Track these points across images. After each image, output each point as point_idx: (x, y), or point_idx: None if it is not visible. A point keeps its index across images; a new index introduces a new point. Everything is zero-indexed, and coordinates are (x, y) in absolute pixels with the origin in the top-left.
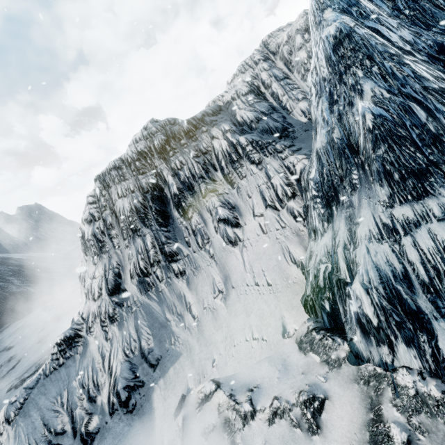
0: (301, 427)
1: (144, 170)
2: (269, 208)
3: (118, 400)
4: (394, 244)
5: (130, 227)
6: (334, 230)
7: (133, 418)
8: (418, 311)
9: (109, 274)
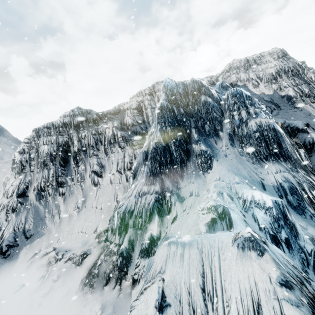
0: (75, 263)
1: (63, 133)
2: (117, 172)
3: (0, 251)
4: (137, 199)
5: (43, 162)
6: (130, 189)
7: (5, 261)
8: (127, 224)
9: (21, 185)
